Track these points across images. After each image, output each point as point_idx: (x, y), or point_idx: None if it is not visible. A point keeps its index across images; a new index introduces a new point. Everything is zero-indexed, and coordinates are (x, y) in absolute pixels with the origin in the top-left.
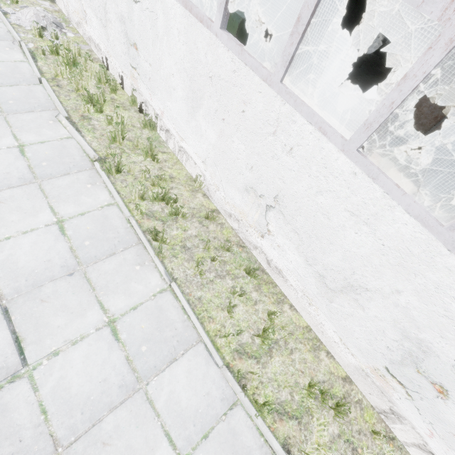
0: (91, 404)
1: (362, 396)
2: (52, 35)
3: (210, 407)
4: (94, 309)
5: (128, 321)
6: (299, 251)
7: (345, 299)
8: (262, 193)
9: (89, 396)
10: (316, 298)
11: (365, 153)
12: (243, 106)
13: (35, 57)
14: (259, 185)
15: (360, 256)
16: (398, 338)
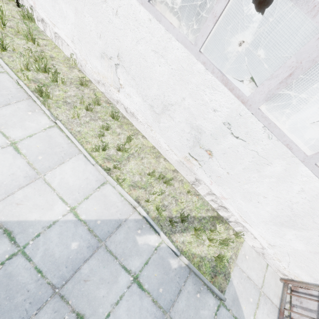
0: (4, 186)
1: (184, 178)
2: None
3: (88, 185)
4: None
5: (26, 143)
6: (138, 93)
7: (165, 117)
8: (111, 55)
9: (3, 182)
10: (153, 124)
11: (154, 5)
12: None
13: None
14: (107, 49)
15: (165, 82)
16: (189, 131)
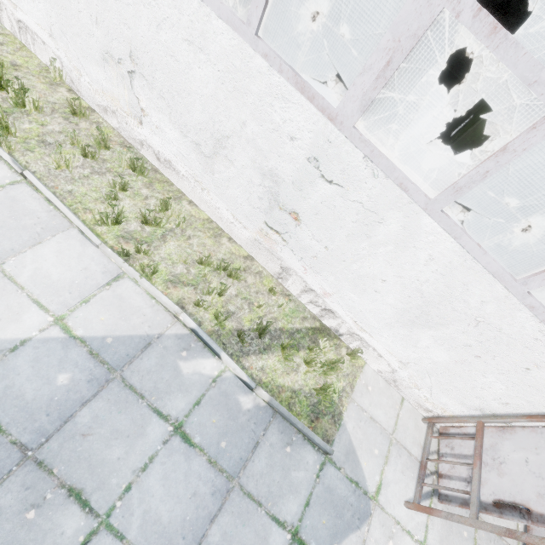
0: None
1: (263, 269)
2: None
3: (89, 279)
4: None
5: None
6: (173, 122)
7: (220, 162)
8: (119, 56)
9: None
10: (203, 178)
11: None
12: None
13: None
14: (112, 45)
15: (211, 96)
16: (261, 181)
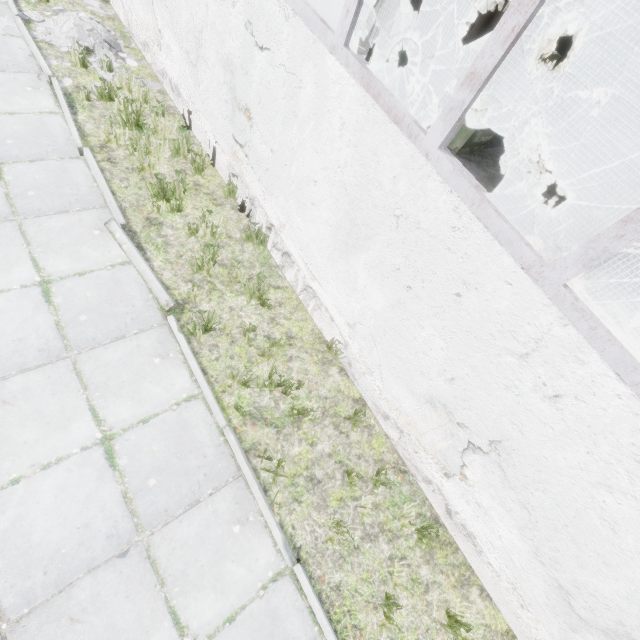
0: None
1: None
2: (102, 65)
3: None
4: (162, 628)
5: None
6: (524, 534)
7: None
8: (465, 423)
9: None
10: (539, 607)
11: None
12: (460, 287)
13: (74, 105)
14: (461, 409)
15: None
16: None
